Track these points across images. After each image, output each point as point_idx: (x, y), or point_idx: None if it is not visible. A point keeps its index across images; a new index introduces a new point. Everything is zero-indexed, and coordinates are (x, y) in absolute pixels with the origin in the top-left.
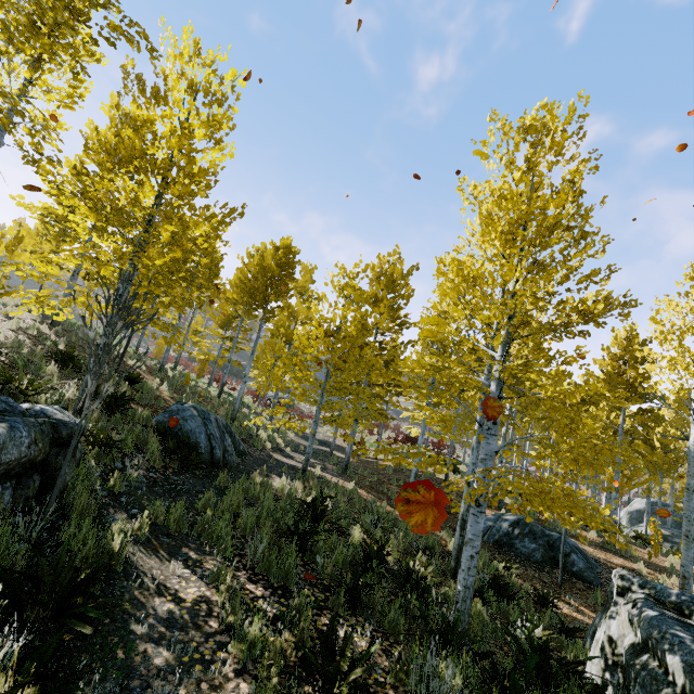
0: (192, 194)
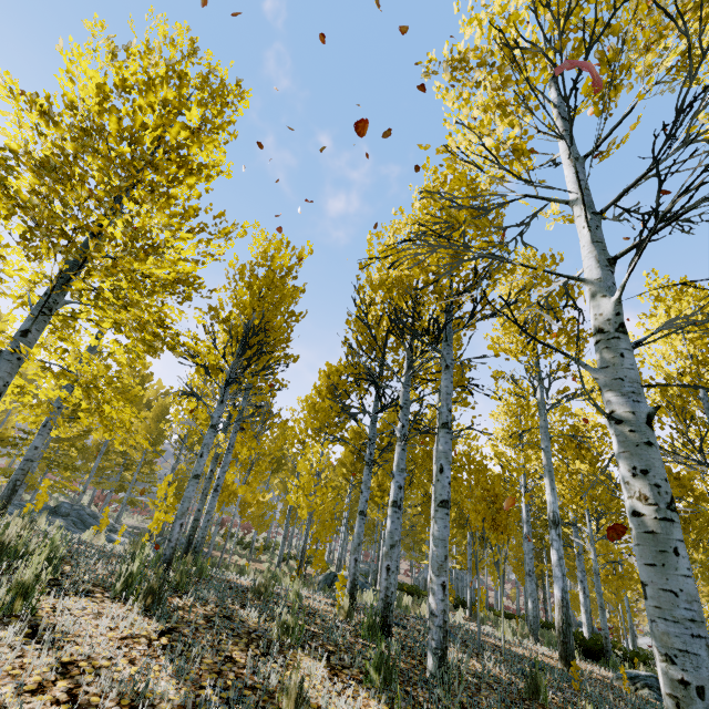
0: None
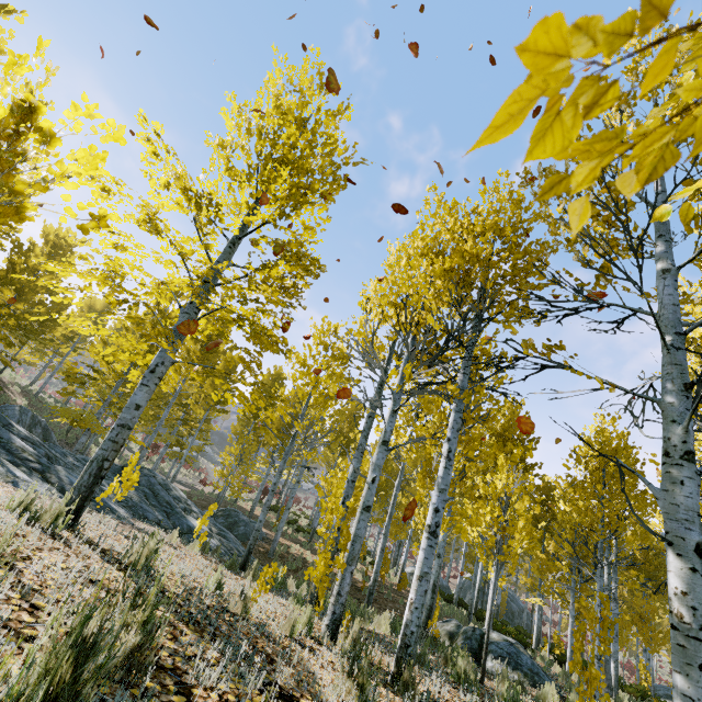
0: (29, 295)
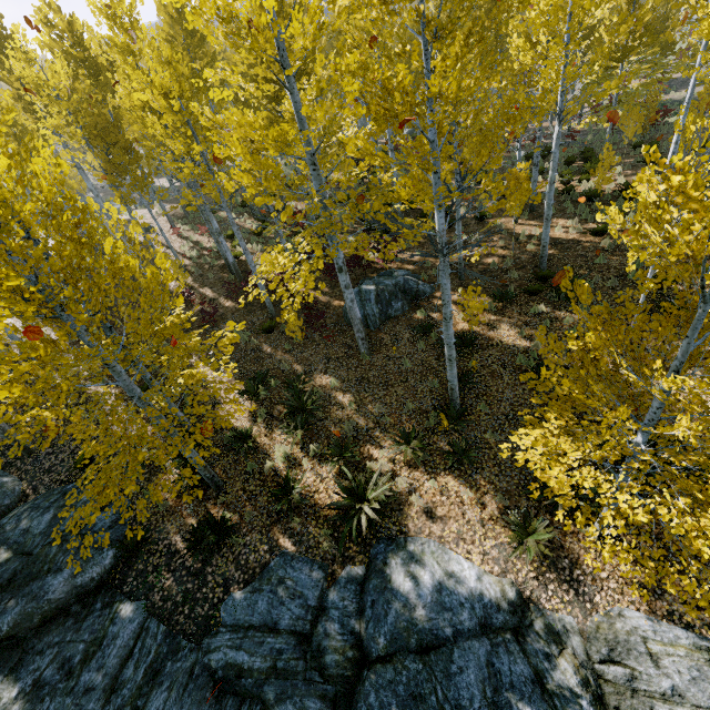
0: None
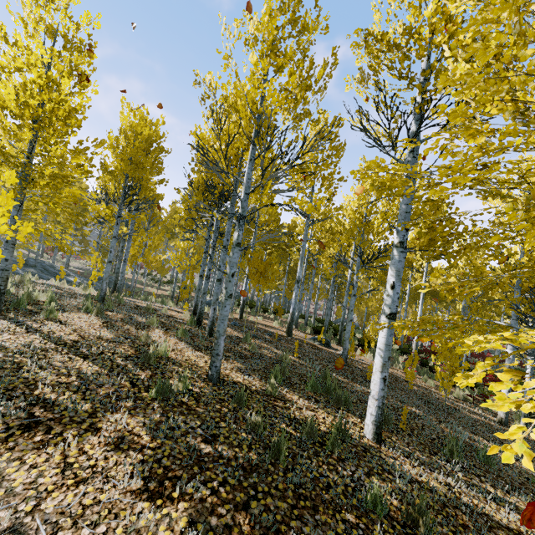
0: None
